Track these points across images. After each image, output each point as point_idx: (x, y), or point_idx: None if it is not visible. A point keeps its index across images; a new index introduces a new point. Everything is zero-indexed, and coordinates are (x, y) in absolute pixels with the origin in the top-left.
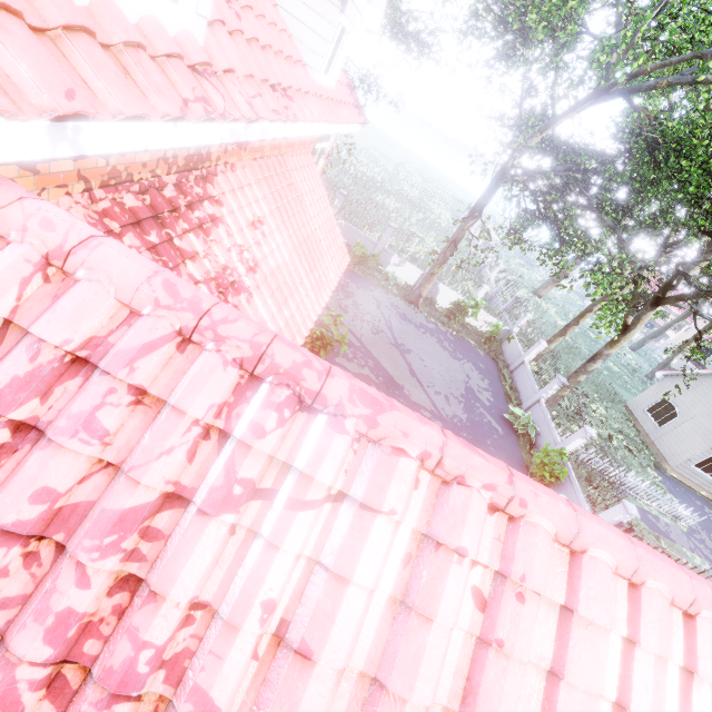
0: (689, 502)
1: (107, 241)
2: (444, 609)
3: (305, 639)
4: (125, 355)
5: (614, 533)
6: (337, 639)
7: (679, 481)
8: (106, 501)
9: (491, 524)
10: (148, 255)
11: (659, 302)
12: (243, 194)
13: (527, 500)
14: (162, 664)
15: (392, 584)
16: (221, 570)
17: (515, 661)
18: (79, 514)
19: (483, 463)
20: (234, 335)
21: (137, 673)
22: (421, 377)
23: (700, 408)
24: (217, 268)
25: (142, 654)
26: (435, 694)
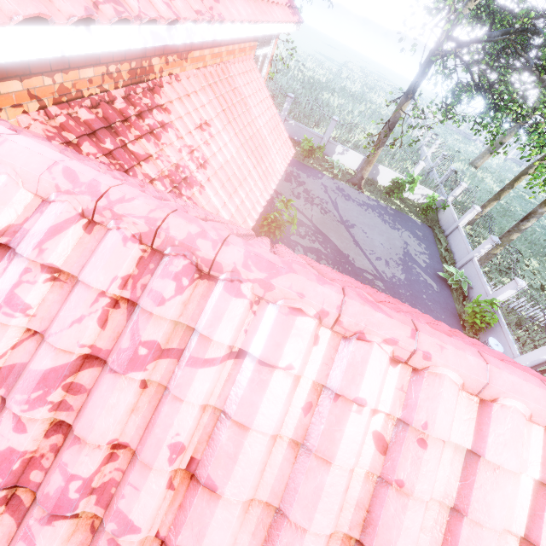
0: None
1: (13, 138)
2: (342, 452)
3: (210, 475)
4: (34, 238)
5: (530, 382)
6: (239, 476)
7: None
8: (32, 363)
9: (393, 375)
10: (105, 160)
11: None
12: (188, 101)
13: (432, 352)
14: (93, 491)
15: (293, 429)
16: (137, 417)
17: (416, 499)
18: (15, 373)
19: (384, 319)
20: (129, 213)
21: (69, 499)
22: (363, 247)
23: None
24: (169, 167)
25: (72, 484)
26: (336, 523)
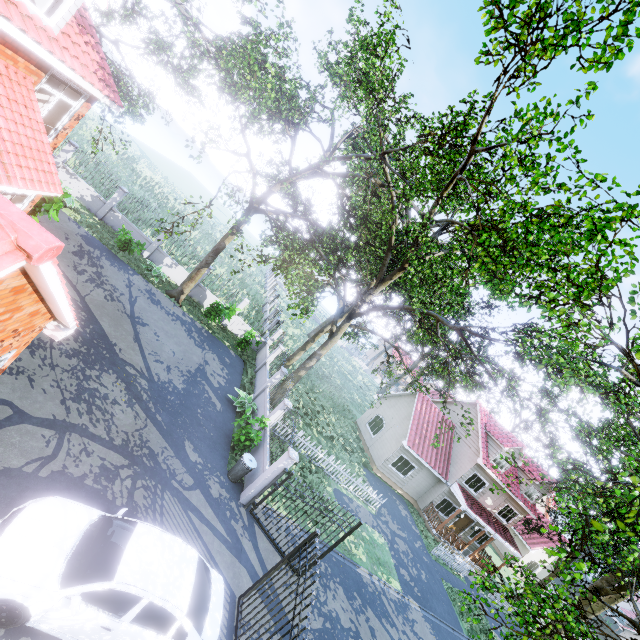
0: (384, 494)
1: None
2: None
3: None
4: None
5: None
6: None
7: (383, 480)
8: None
9: None
10: None
11: (351, 316)
12: None
13: None
14: None
15: None
16: None
17: None
18: None
19: None
20: None
21: None
22: (146, 345)
23: (396, 420)
24: None
25: None
26: None
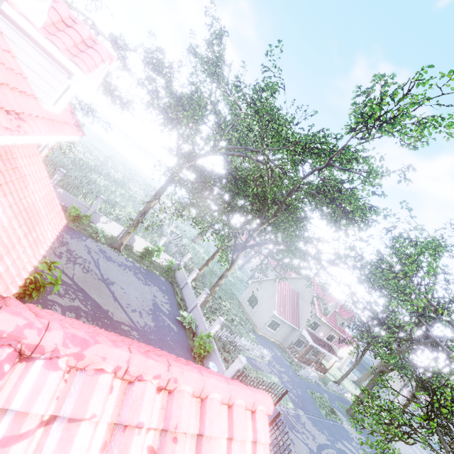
0: (267, 346)
1: None
2: None
3: None
4: None
5: (220, 381)
6: None
7: (263, 336)
8: None
9: (158, 400)
10: None
11: (244, 248)
12: None
13: (178, 377)
14: None
15: None
16: None
17: None
18: None
19: (153, 363)
20: None
21: None
22: (121, 301)
23: (266, 297)
24: None
25: None
26: None
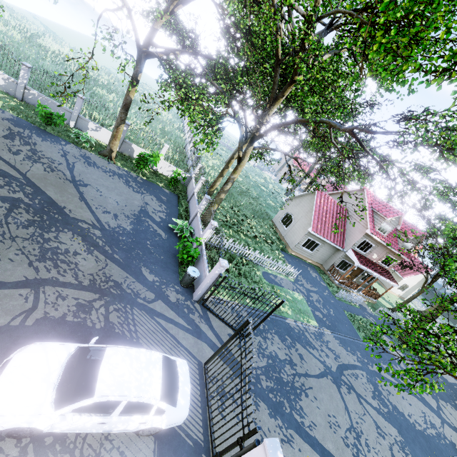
0: (299, 266)
1: None
2: None
3: None
4: None
5: None
6: None
7: (297, 256)
8: None
9: None
10: None
11: (253, 140)
12: None
13: None
14: None
15: None
16: None
17: None
18: None
19: None
20: None
21: None
22: (91, 202)
23: (302, 214)
24: None
25: None
26: None
